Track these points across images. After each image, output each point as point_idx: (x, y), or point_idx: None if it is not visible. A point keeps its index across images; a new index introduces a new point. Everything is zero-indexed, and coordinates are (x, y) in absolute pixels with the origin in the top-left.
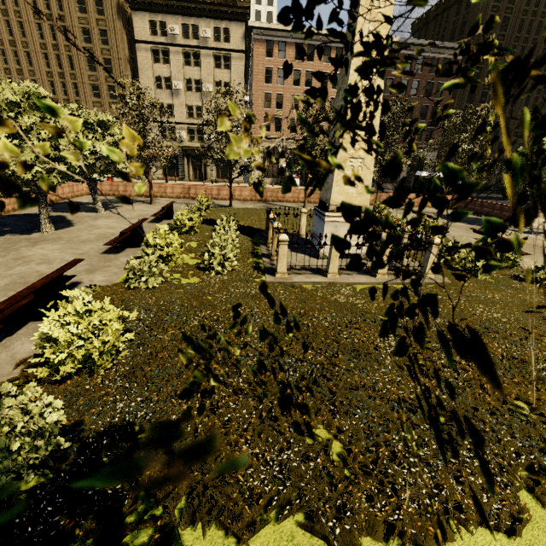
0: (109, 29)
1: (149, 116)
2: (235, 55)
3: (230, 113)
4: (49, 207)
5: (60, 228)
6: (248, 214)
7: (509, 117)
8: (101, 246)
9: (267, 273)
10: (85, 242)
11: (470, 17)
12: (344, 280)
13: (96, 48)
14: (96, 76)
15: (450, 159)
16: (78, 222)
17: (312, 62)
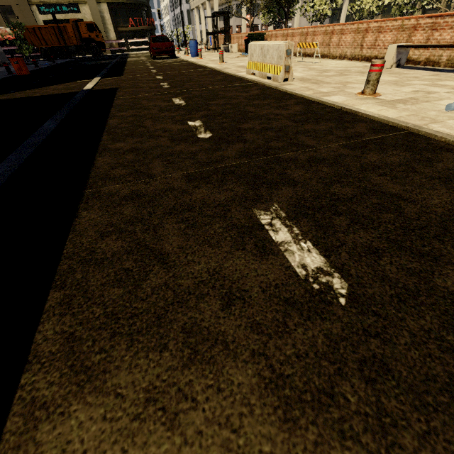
0: None
1: None
2: None
3: None
4: None
5: None
6: None
7: None
8: None
9: None
10: None
11: None
12: None
13: None
14: None
15: None
16: None
17: None
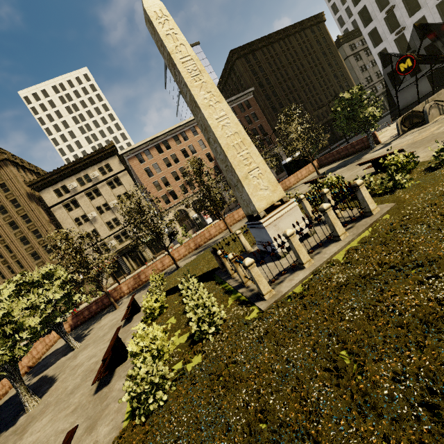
0: (28, 212)
1: (81, 246)
2: (120, 175)
3: (139, 206)
4: (29, 375)
5: (44, 392)
6: (196, 264)
7: (303, 105)
8: (90, 386)
9: (255, 301)
10: (73, 392)
11: (241, 77)
12: (320, 260)
13: (24, 228)
14: (31, 246)
15: (297, 141)
16: (60, 372)
17: (171, 149)
